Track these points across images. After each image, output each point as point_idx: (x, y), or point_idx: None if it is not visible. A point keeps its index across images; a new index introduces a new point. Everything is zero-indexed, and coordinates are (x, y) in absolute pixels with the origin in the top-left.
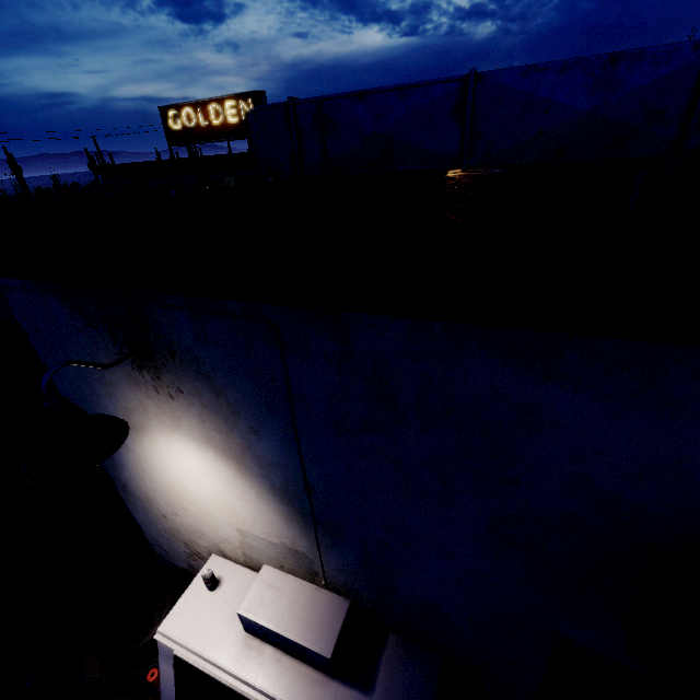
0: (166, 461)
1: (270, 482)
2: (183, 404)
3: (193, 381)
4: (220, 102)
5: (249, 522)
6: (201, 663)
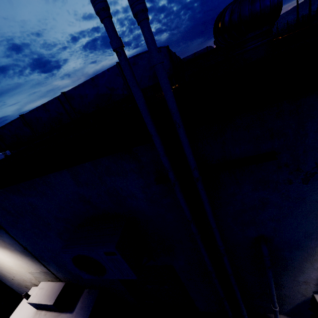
0: None
1: (18, 251)
2: None
3: None
4: None
5: (28, 268)
6: None
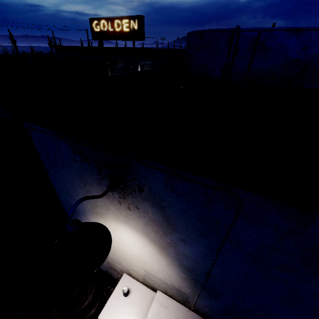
0: (111, 232)
1: (180, 263)
2: (136, 214)
3: (149, 206)
4: (120, 19)
5: (155, 270)
6: None
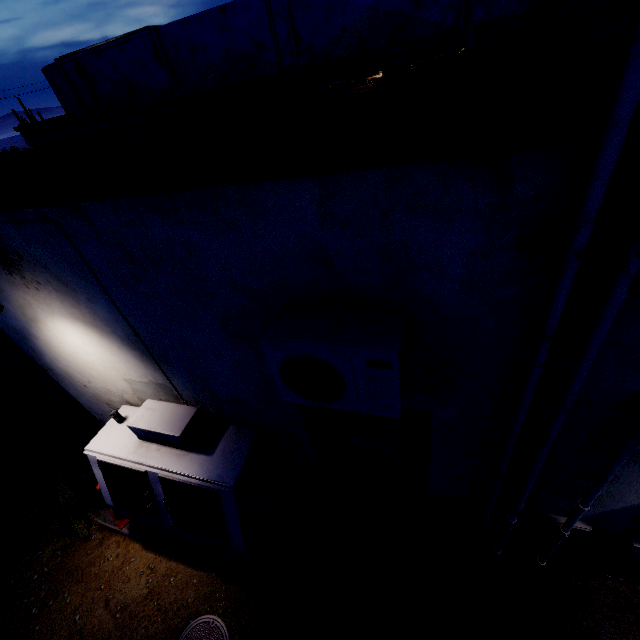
0: (62, 340)
1: (119, 336)
2: (46, 292)
3: (41, 274)
4: None
5: (127, 371)
6: (112, 459)
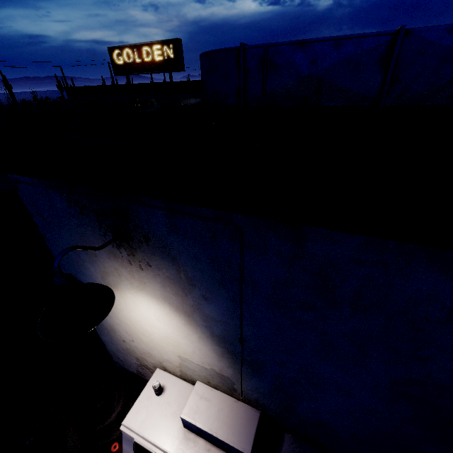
0: (131, 308)
1: (211, 332)
2: (150, 274)
3: (160, 259)
4: (150, 45)
5: (189, 353)
6: (154, 449)
